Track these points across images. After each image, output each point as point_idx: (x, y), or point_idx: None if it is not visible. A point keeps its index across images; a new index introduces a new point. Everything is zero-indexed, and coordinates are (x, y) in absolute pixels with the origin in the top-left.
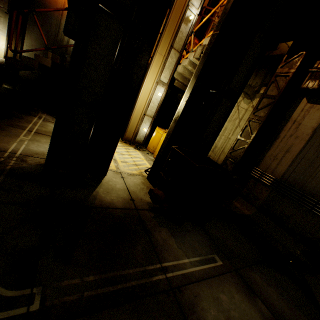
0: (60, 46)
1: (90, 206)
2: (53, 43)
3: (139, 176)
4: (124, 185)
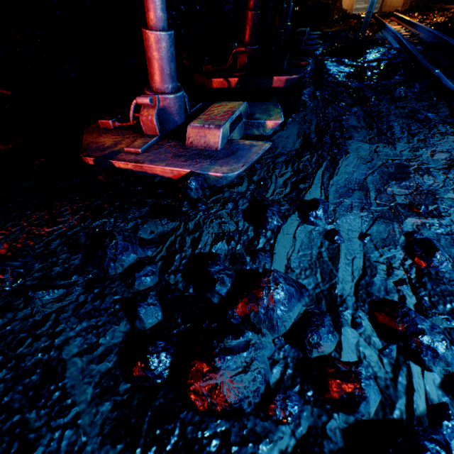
0: None
1: None
2: None
3: None
4: None
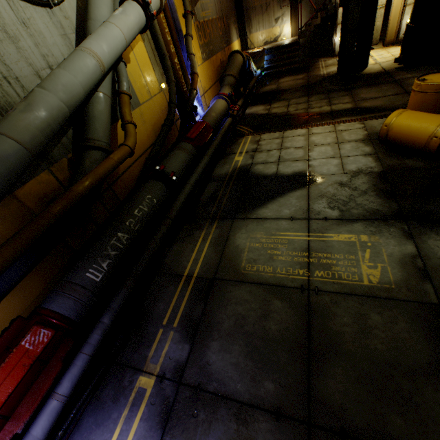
0: (323, 3)
1: (360, 76)
2: (314, 2)
3: (392, 61)
4: (379, 67)
